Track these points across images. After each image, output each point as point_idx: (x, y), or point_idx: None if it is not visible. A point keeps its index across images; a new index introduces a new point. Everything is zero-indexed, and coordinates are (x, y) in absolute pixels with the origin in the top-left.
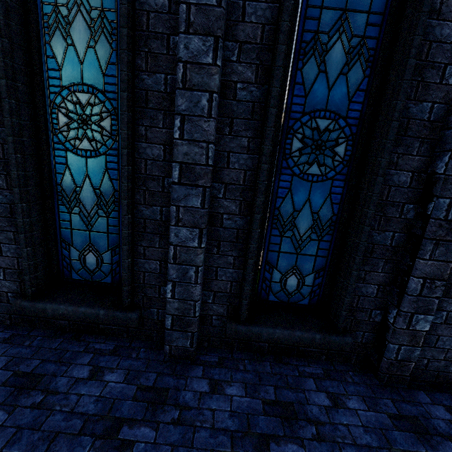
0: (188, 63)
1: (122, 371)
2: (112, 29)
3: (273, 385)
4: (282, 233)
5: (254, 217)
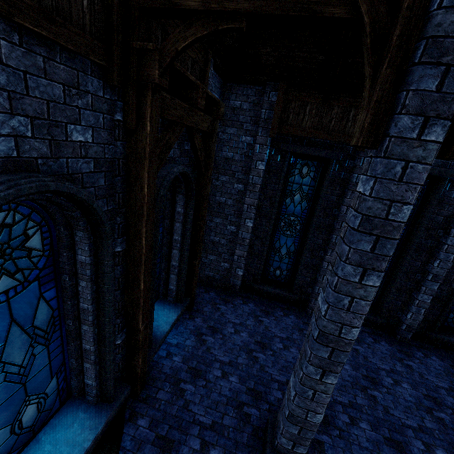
0: (449, 245)
1: (384, 342)
2: (408, 218)
3: (450, 360)
4: None
5: None
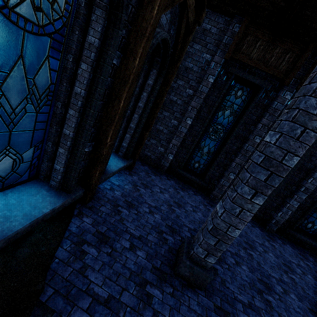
0: None
1: (258, 228)
2: None
3: (298, 250)
4: (315, 211)
5: (314, 206)
